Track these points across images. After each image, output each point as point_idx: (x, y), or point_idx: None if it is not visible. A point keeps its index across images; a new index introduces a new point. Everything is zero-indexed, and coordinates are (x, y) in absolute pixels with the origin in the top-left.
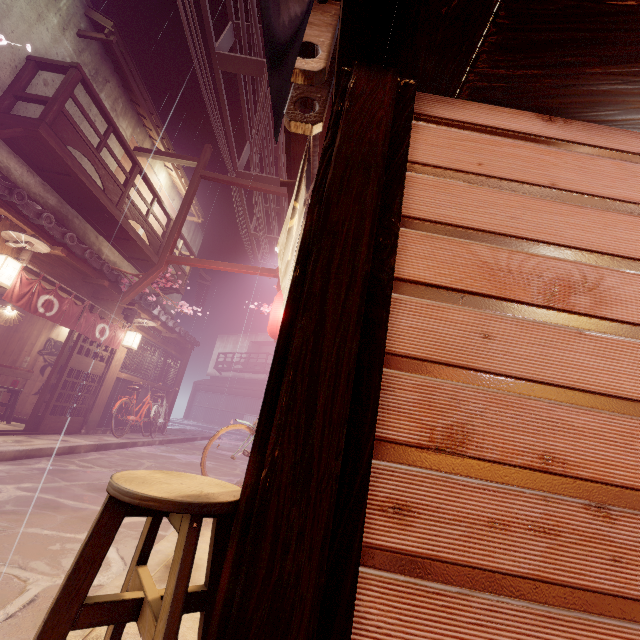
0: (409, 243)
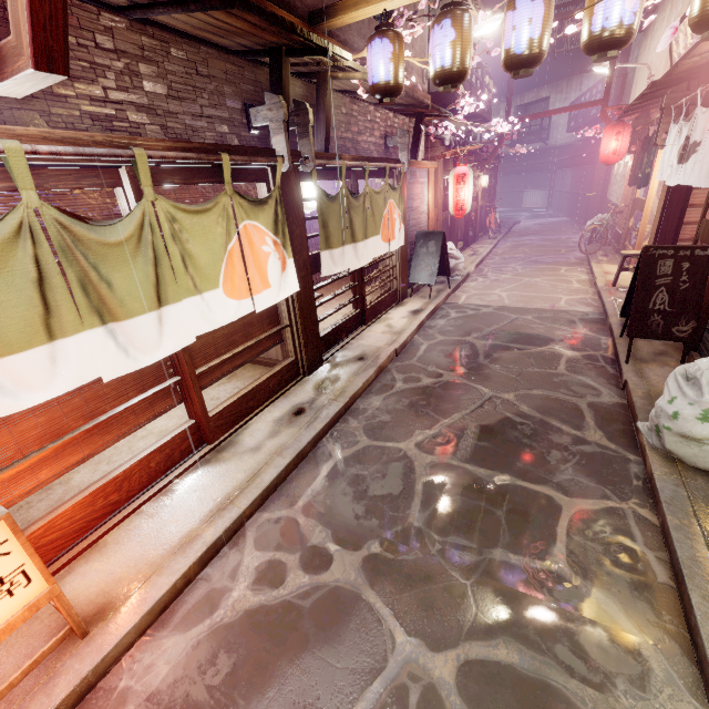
0: (694, 195)
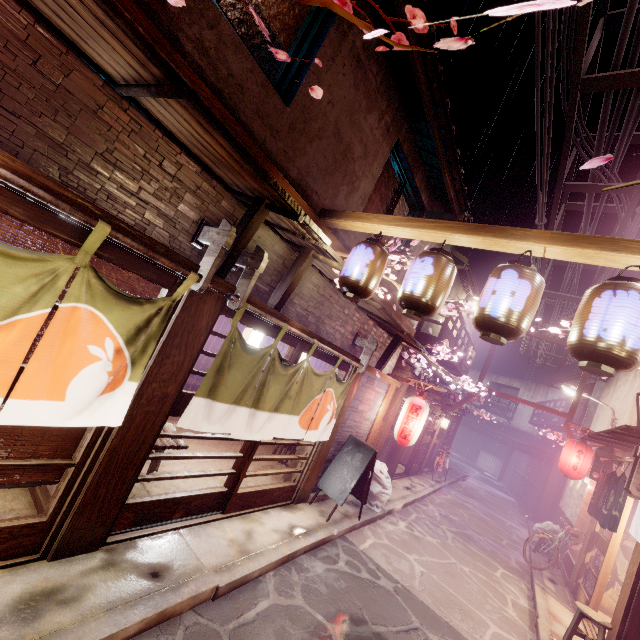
0: None
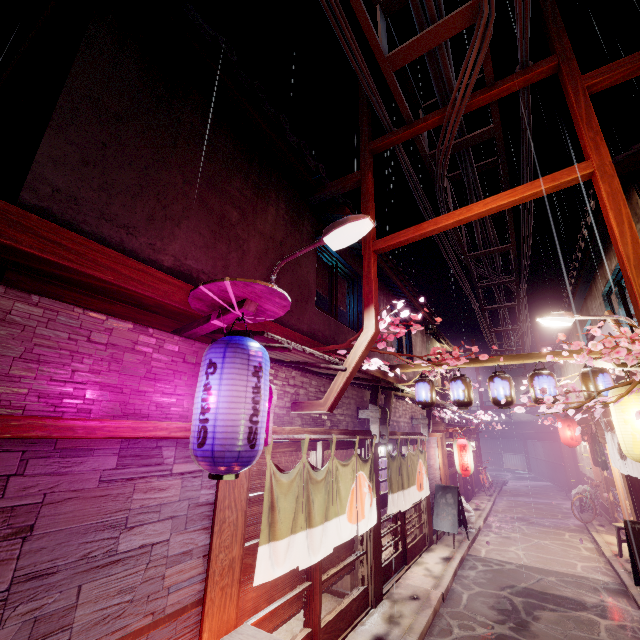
0: None
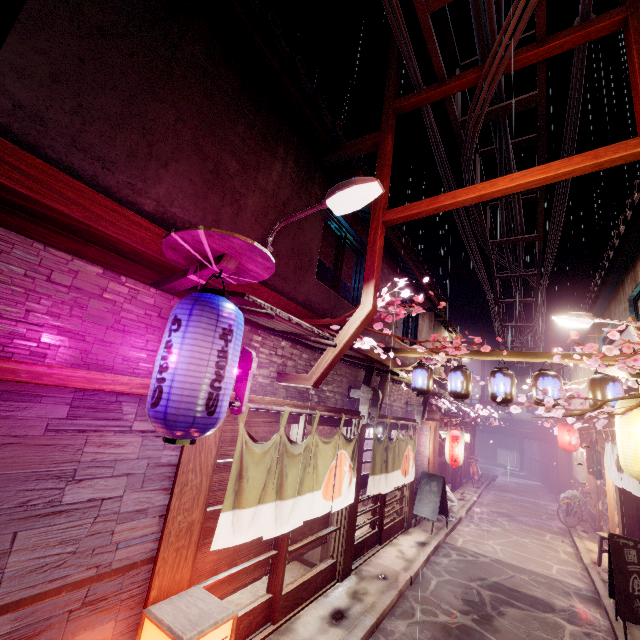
0: None
